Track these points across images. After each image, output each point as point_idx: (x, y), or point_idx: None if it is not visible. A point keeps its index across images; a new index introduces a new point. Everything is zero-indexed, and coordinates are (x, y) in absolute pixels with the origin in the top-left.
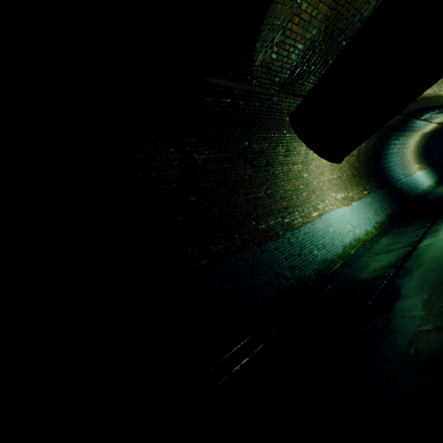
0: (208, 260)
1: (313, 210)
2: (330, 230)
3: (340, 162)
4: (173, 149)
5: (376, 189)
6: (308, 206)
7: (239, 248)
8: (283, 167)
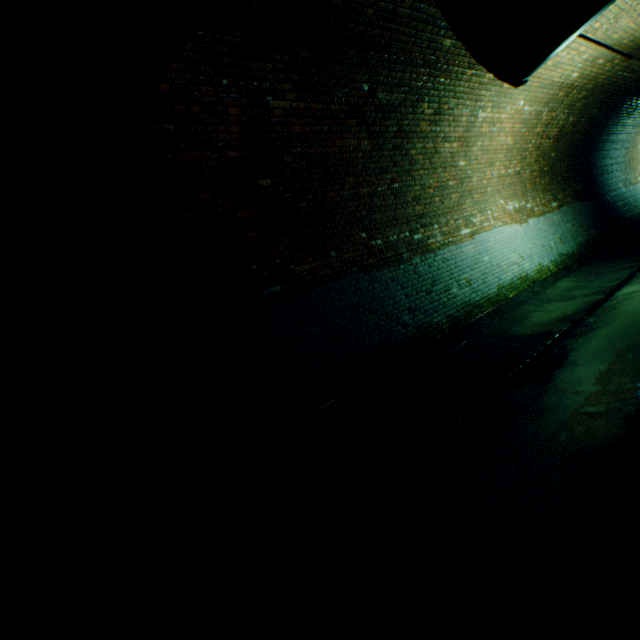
0: (283, 286)
1: (463, 225)
2: (484, 259)
3: (518, 83)
4: (228, 81)
5: (573, 201)
6: (456, 218)
7: (334, 273)
8: (426, 145)
